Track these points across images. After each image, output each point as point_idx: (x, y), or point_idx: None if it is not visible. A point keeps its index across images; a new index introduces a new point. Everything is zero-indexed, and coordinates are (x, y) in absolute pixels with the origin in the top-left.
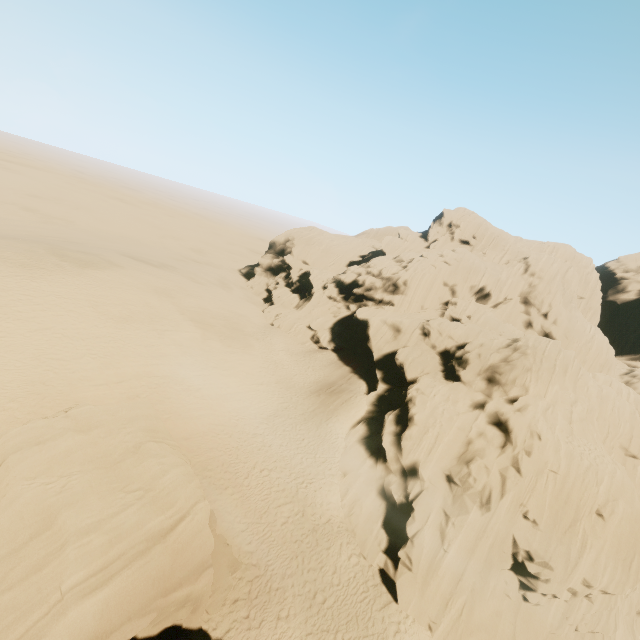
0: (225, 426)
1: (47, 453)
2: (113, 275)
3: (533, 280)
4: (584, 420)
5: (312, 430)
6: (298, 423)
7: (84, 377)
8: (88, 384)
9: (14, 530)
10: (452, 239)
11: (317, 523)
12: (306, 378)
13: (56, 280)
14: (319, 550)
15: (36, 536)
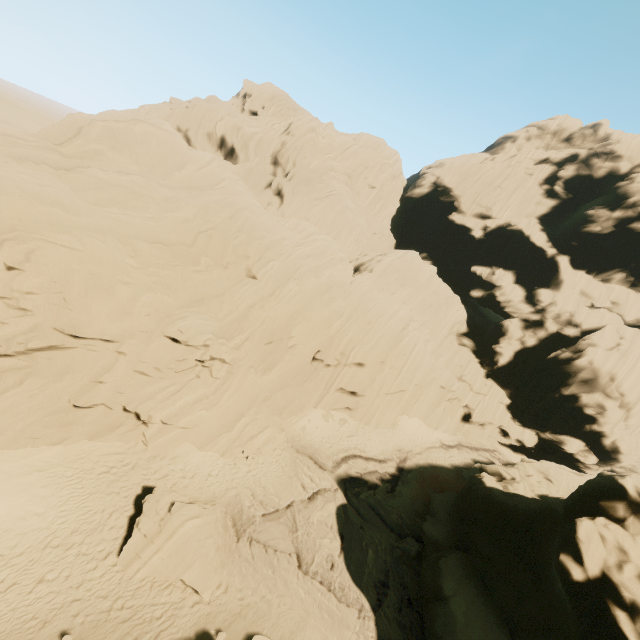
0: None
1: None
2: None
3: (287, 138)
4: (122, 187)
5: None
6: None
7: None
8: None
9: None
10: (243, 110)
11: None
12: None
13: None
14: None
15: None
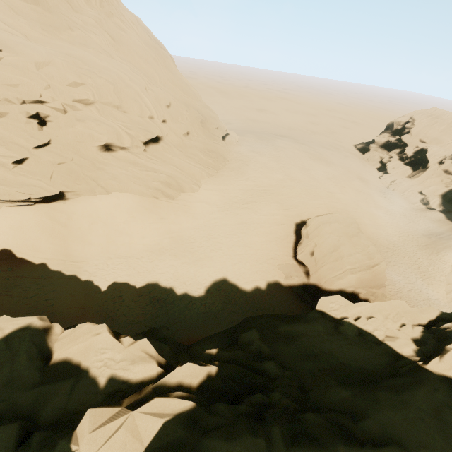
0: (371, 239)
1: (331, 227)
2: (304, 153)
3: None
4: None
5: (425, 255)
6: (414, 249)
7: (313, 203)
8: (315, 206)
9: (328, 247)
10: None
11: (429, 297)
12: (418, 226)
13: (288, 157)
14: None
15: (334, 251)
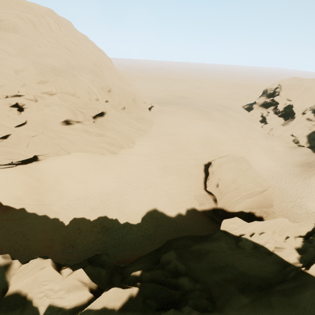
0: (260, 171)
1: (229, 165)
2: (207, 114)
3: None
4: None
5: (300, 180)
6: (292, 176)
7: (215, 149)
8: (217, 151)
9: (228, 180)
10: None
11: (307, 211)
12: (293, 159)
13: (196, 118)
14: (309, 219)
15: (233, 183)
